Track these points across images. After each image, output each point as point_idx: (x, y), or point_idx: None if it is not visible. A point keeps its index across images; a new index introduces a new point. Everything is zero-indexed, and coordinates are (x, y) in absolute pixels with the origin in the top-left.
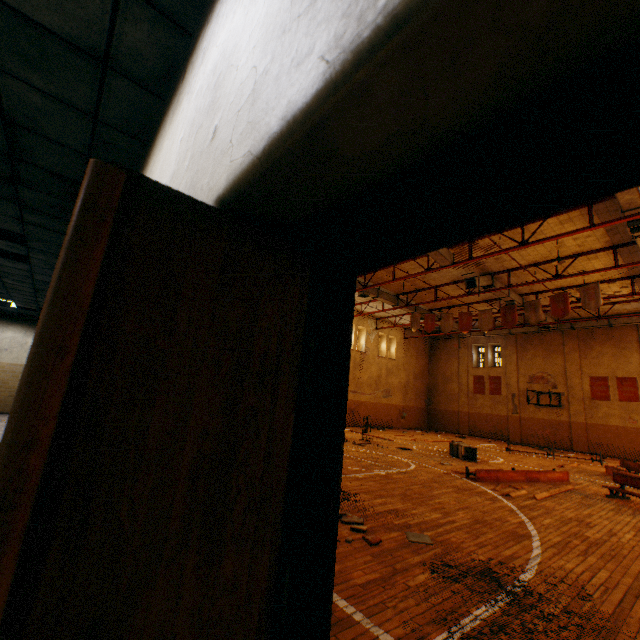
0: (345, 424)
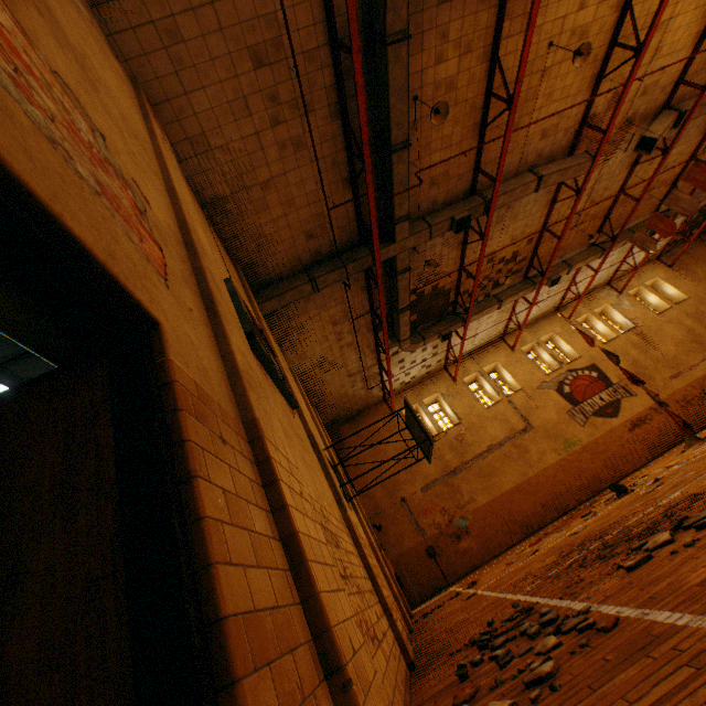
0: (156, 410)
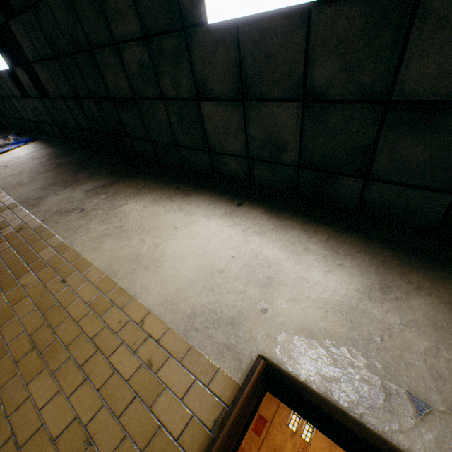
0: None
